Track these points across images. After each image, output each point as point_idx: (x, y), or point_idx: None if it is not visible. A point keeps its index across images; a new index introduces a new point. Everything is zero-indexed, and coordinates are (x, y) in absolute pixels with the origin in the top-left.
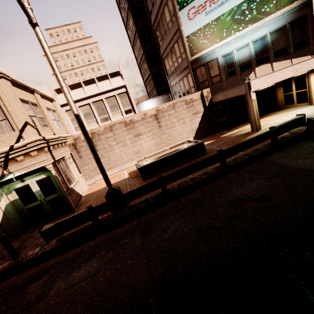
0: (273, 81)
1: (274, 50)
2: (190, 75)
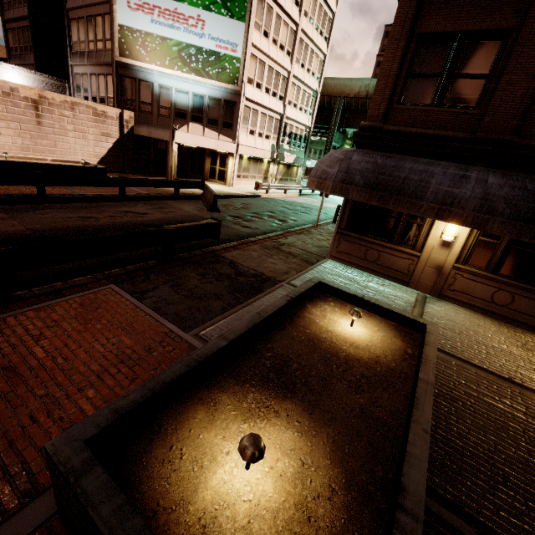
0: (197, 144)
1: (209, 116)
2: (112, 79)
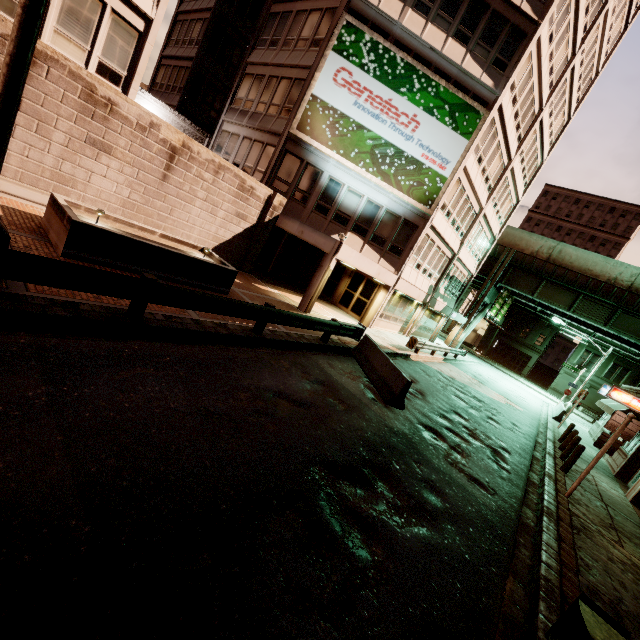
0: (358, 266)
1: (376, 232)
2: (272, 151)
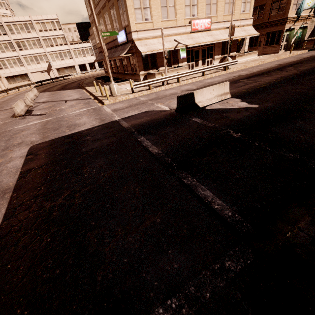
0: None
1: None
2: None
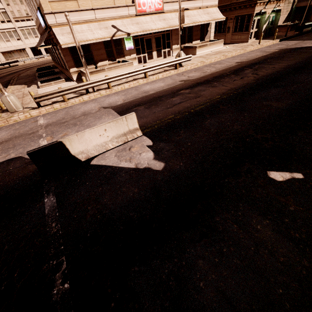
0: None
1: None
2: None
